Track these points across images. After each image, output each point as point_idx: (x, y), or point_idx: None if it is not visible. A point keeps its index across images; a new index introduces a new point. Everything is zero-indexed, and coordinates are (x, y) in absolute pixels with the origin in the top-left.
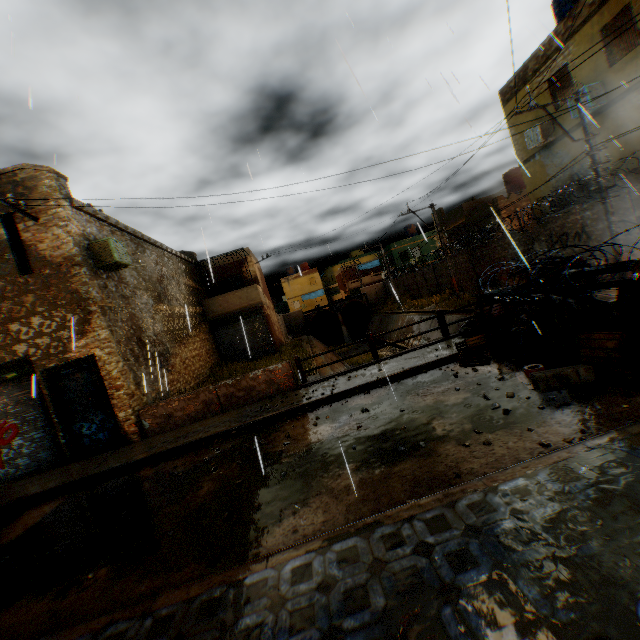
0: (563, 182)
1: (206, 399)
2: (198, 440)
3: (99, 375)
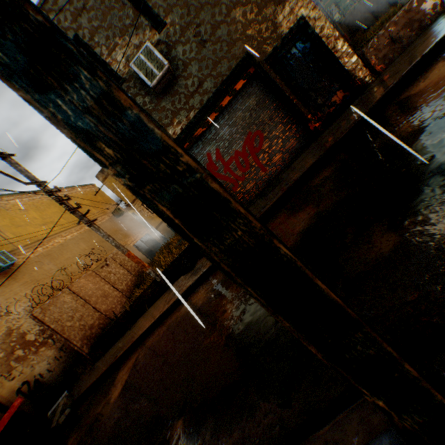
0: None
1: (423, 3)
2: None
3: (314, 36)
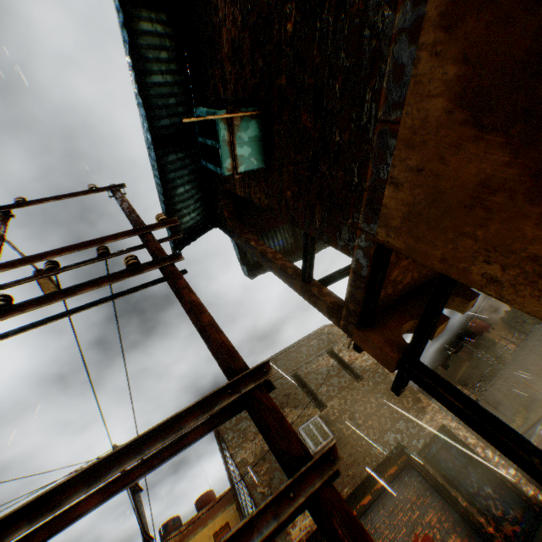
0: None
1: None
2: None
3: (459, 440)
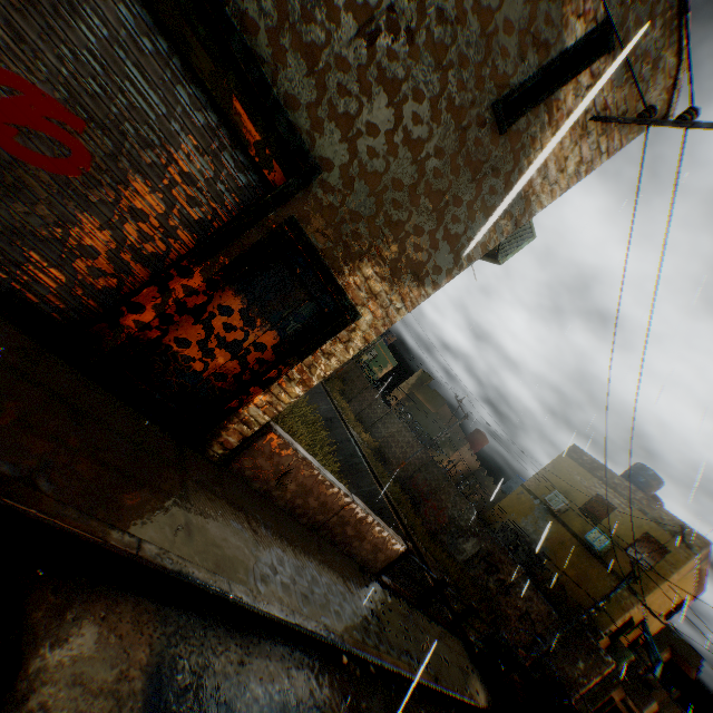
0: (526, 535)
1: (329, 503)
2: (344, 646)
3: (321, 340)
